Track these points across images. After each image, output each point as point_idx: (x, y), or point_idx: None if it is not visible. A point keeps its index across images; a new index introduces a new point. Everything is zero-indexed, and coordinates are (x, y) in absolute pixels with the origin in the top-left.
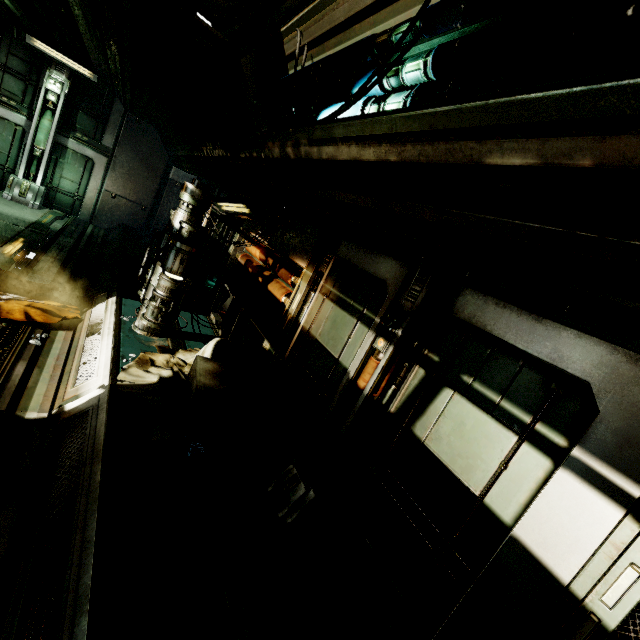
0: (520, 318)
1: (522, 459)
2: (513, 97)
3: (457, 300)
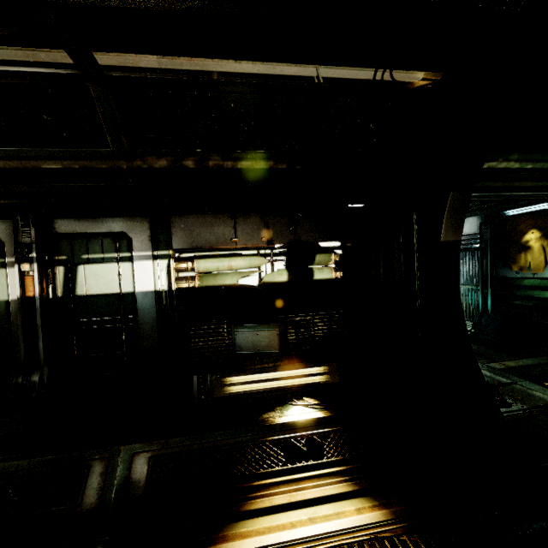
0: (89, 221)
1: (124, 269)
2: (42, 149)
3: (55, 226)
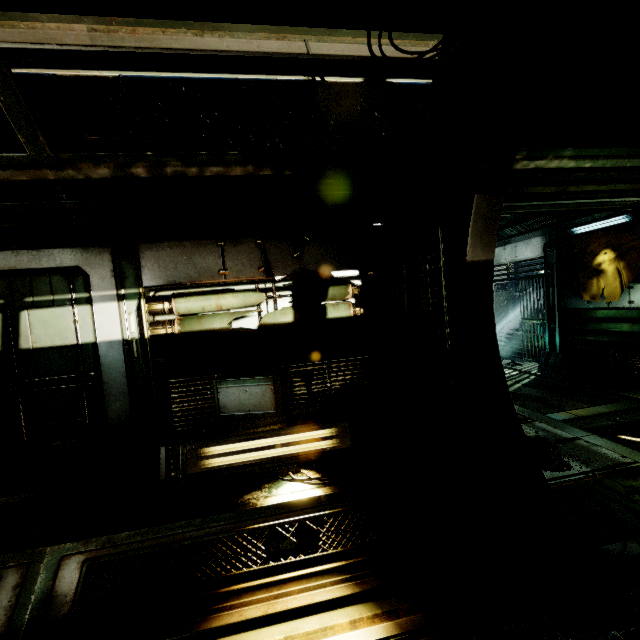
0: (31, 254)
1: (80, 313)
2: None
3: None
